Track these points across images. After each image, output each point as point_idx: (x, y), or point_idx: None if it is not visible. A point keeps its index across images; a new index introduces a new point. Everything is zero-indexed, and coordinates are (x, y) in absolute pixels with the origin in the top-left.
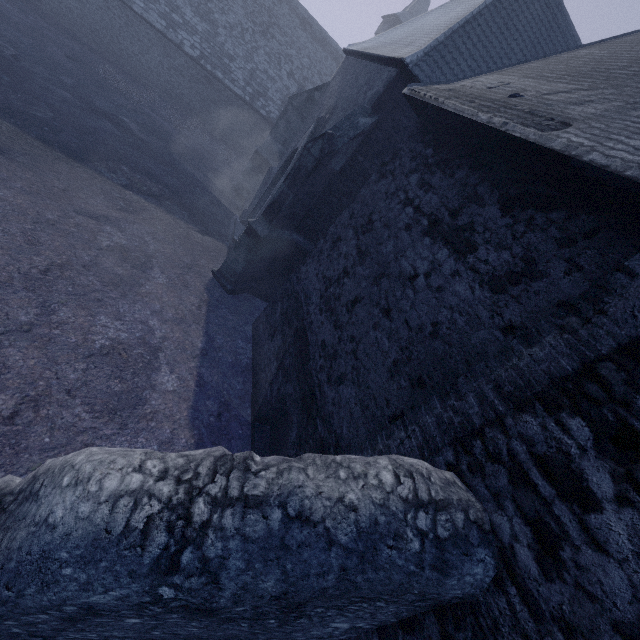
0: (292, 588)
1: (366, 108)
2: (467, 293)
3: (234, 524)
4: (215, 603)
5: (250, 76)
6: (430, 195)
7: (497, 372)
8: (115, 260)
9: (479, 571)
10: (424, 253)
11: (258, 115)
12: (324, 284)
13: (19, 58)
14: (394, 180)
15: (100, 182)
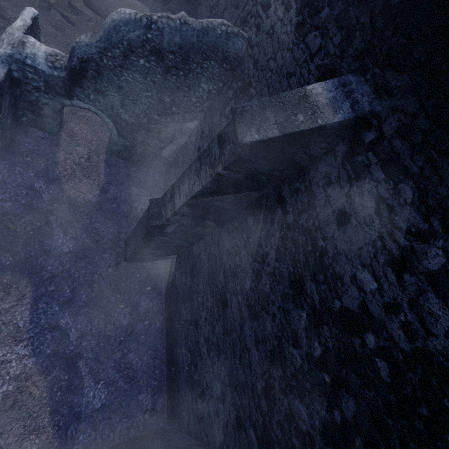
0: (184, 42)
1: None
2: None
3: (165, 22)
4: (163, 44)
5: None
6: None
7: None
8: (83, 6)
9: (240, 44)
10: None
11: None
12: (210, 11)
13: None
14: None
15: None
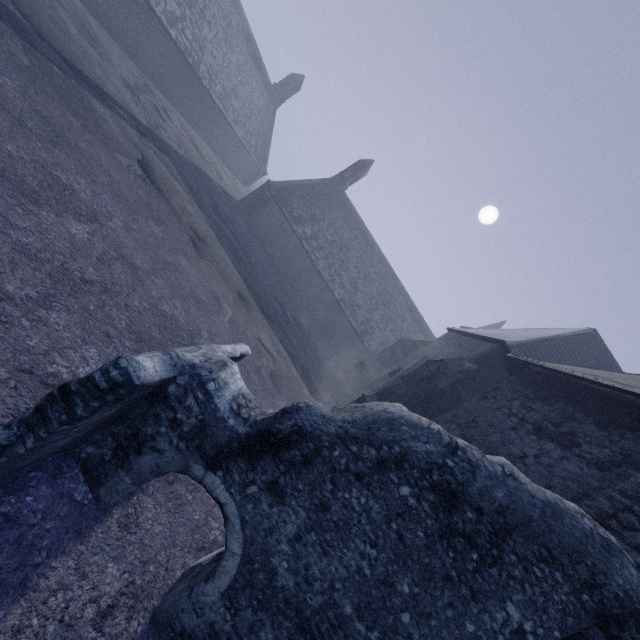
0: (512, 506)
1: (471, 358)
2: (576, 469)
3: (479, 456)
4: (470, 487)
5: (366, 321)
6: (532, 413)
7: (620, 485)
8: (267, 375)
9: (634, 574)
10: (531, 444)
11: (361, 344)
12: None
13: (256, 263)
14: (497, 401)
15: (271, 332)
